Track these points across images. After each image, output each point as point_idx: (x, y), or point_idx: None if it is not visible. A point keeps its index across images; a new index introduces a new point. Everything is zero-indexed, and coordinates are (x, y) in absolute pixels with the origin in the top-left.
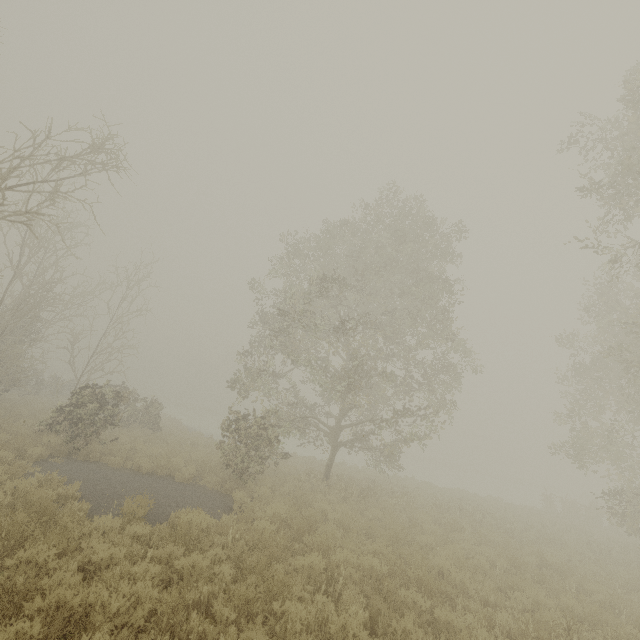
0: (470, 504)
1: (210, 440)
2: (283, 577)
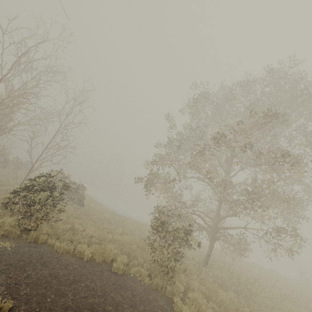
0: (287, 287)
1: (113, 215)
2: None
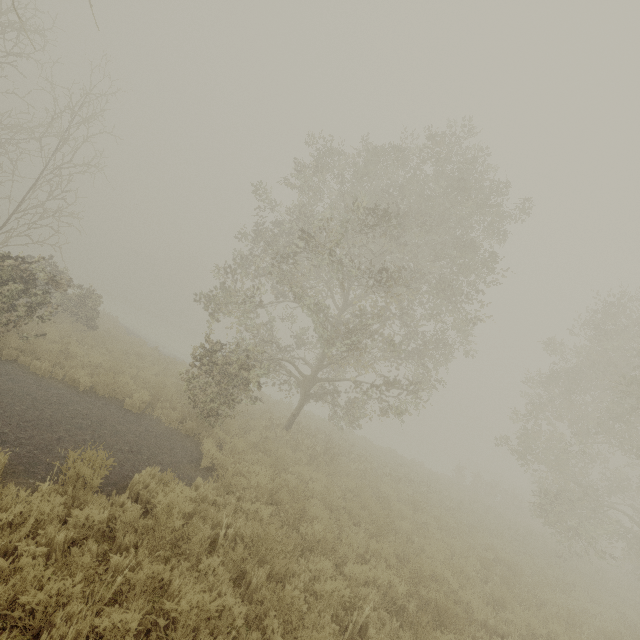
0: (411, 472)
1: (155, 352)
2: (326, 636)
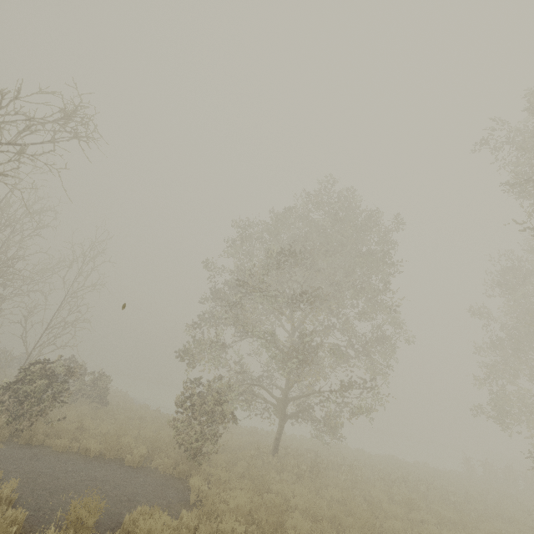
0: (409, 473)
1: (157, 413)
2: None
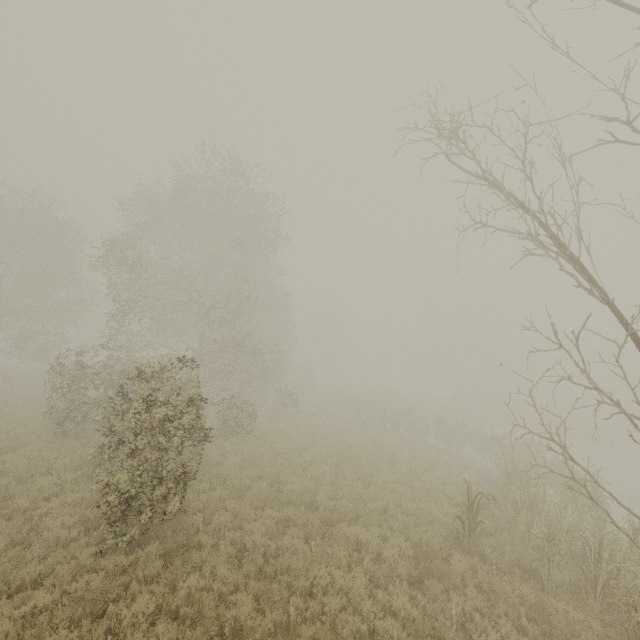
0: None
1: None
2: None
